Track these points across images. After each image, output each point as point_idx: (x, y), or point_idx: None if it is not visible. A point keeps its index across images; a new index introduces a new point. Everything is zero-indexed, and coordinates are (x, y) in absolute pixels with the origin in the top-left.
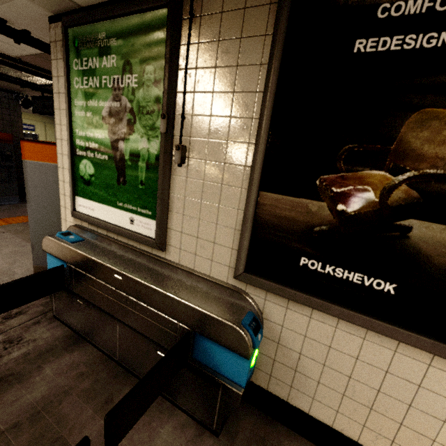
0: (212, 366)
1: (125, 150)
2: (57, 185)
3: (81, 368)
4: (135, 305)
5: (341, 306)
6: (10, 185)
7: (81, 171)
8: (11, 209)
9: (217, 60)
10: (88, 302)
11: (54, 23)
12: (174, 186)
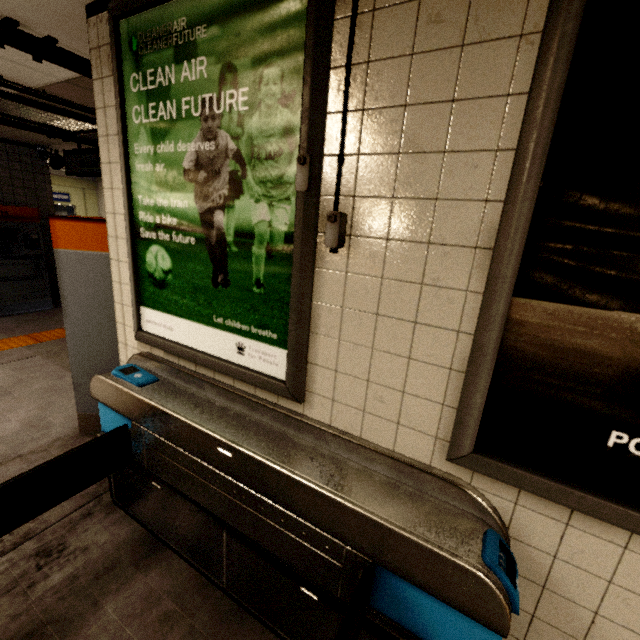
0: (413, 629)
1: (227, 227)
2: (109, 287)
3: (164, 605)
4: (257, 503)
5: None
6: (39, 283)
7: (148, 264)
8: (42, 318)
9: (415, 39)
10: (171, 488)
11: (95, 15)
12: (321, 288)
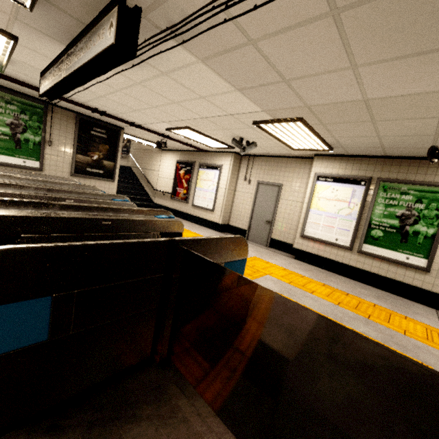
0: None
1: (21, 138)
2: None
3: None
4: None
5: (96, 177)
6: None
7: None
8: None
9: (60, 123)
10: None
11: None
12: (46, 151)
